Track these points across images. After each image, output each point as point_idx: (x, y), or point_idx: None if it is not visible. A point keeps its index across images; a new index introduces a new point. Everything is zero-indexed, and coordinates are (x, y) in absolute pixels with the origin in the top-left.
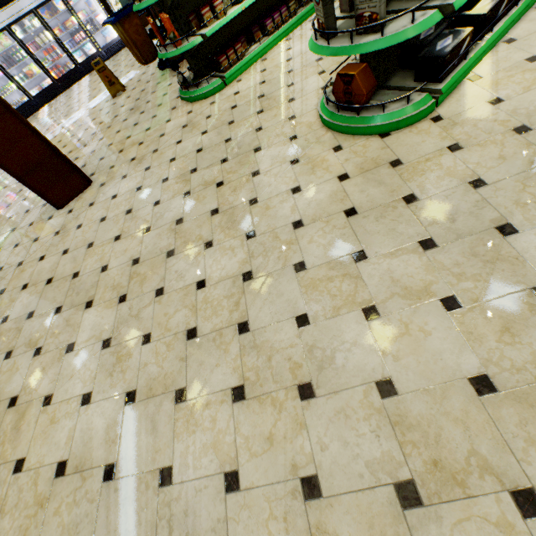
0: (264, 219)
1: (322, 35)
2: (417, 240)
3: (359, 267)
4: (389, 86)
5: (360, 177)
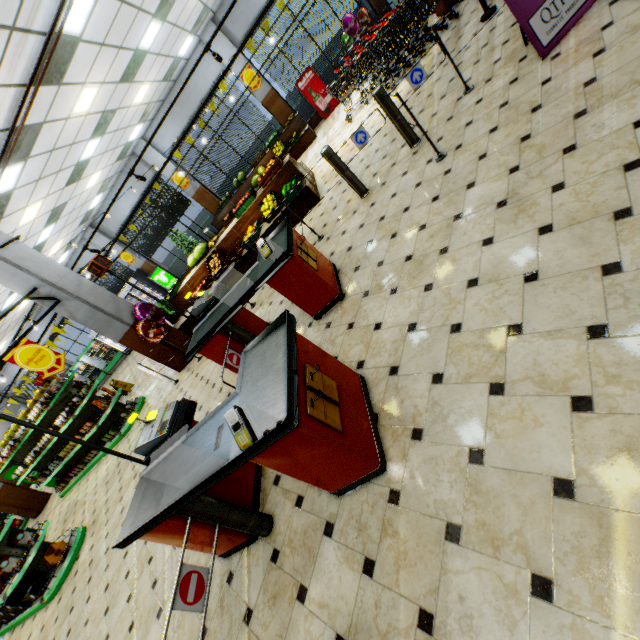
0: None
1: None
2: None
3: None
4: None
5: None
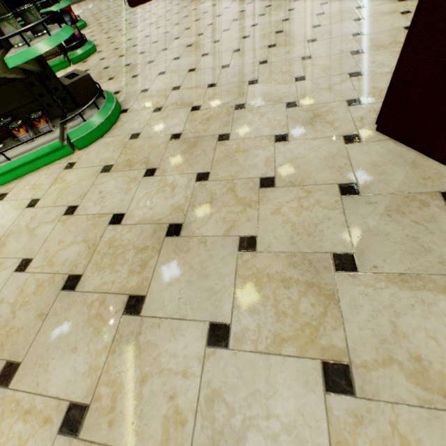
0: None
1: None
2: None
3: None
4: None
5: None
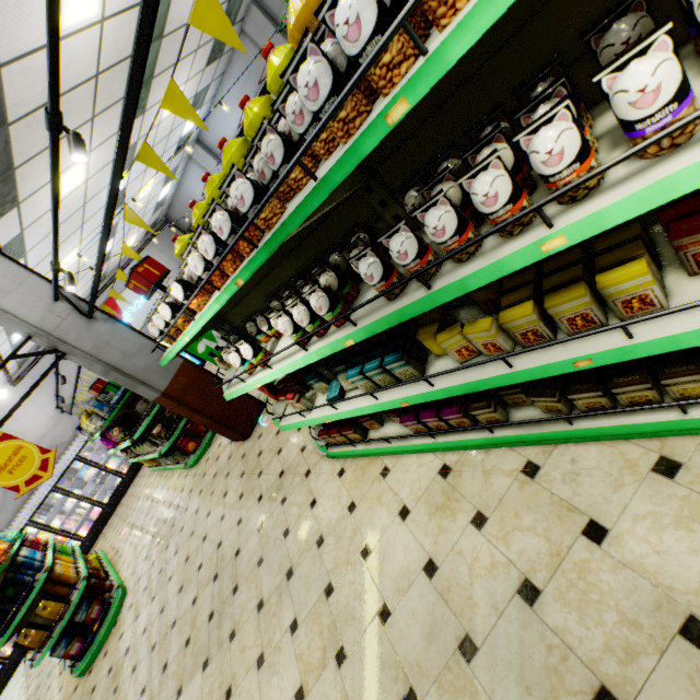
0: None
1: None
2: None
3: None
4: None
5: None
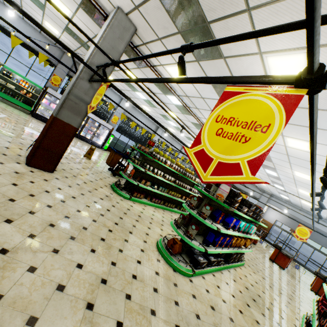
0: (122, 262)
1: (176, 224)
2: (175, 323)
3: (152, 317)
4: (182, 255)
5: (163, 279)
